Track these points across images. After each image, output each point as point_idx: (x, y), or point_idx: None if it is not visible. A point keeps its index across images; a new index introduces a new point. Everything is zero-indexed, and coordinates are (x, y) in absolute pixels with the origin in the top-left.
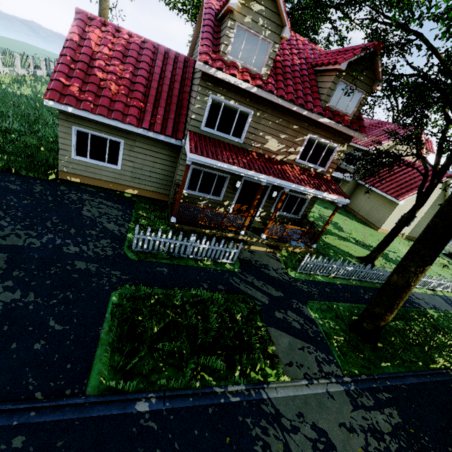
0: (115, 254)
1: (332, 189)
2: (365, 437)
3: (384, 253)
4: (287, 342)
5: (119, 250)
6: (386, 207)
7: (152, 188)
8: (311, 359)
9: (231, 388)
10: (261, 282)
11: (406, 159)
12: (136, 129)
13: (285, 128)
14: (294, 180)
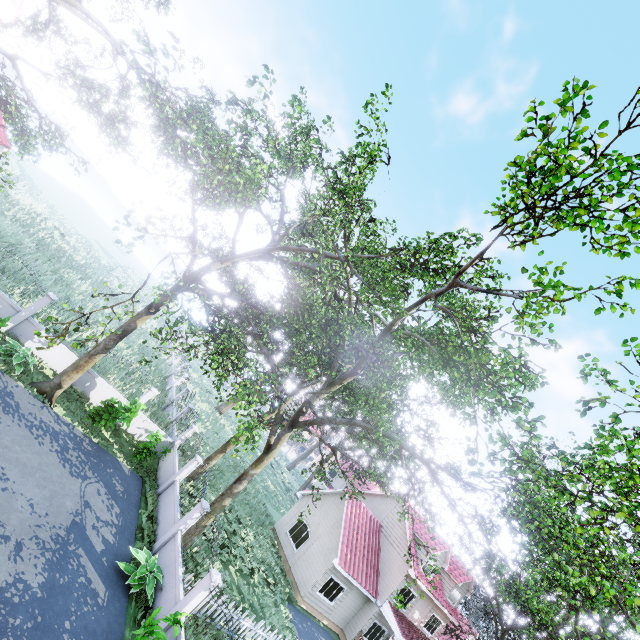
0: None
1: None
2: None
3: None
4: None
5: None
6: None
7: (337, 622)
8: None
9: None
10: None
11: None
12: (362, 588)
13: (425, 607)
14: None
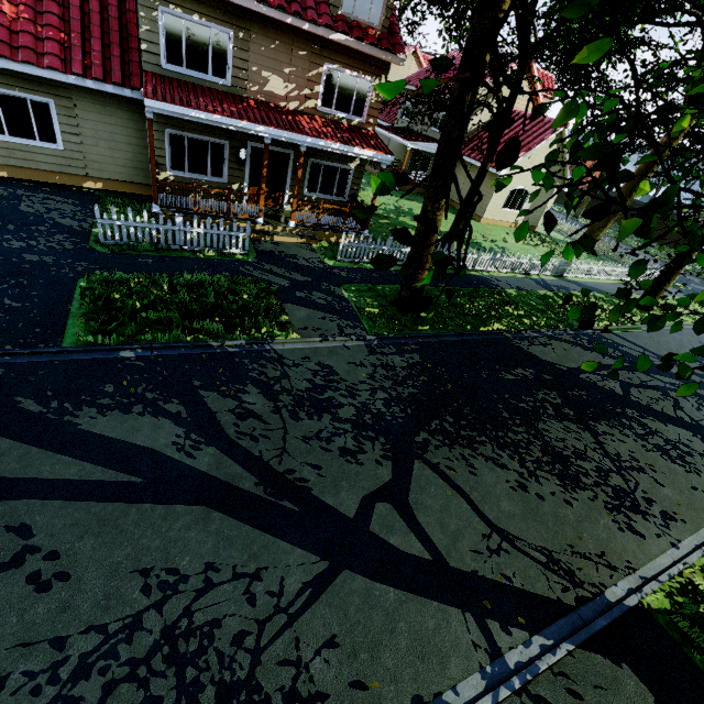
0: (78, 248)
1: (369, 144)
2: (374, 369)
3: (476, 242)
4: (306, 314)
5: (82, 244)
6: (488, 185)
7: (123, 176)
8: (332, 325)
9: (229, 342)
10: (284, 270)
11: (515, 109)
12: (65, 77)
13: (288, 57)
14: (309, 133)
